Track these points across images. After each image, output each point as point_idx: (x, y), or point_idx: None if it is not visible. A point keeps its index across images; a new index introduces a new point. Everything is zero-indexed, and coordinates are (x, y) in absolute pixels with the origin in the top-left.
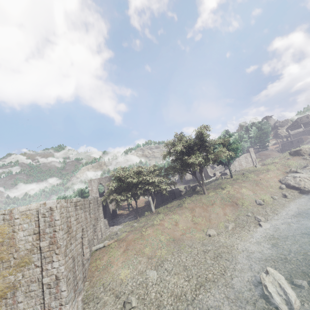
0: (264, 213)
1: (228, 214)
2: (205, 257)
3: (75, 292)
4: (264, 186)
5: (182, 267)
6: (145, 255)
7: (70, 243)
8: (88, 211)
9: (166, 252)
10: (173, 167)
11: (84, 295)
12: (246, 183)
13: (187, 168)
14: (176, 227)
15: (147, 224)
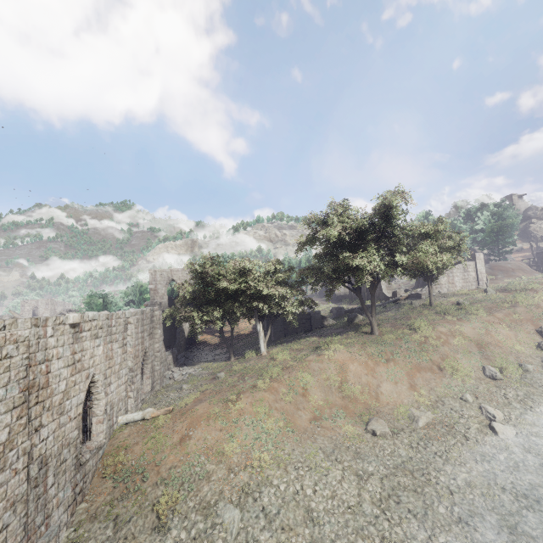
0: (502, 401)
1: (420, 390)
2: (360, 494)
3: (36, 542)
4: (504, 338)
5: (303, 512)
6: (223, 461)
7: (39, 425)
8: (119, 340)
9: (273, 461)
10: (316, 270)
11: (68, 538)
12: (465, 326)
13: (345, 275)
14: (303, 400)
15: (245, 381)
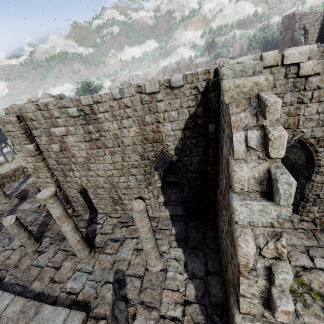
0: None
1: None
2: None
3: None
4: None
5: None
6: None
7: None
8: None
9: None
10: None
11: None
12: None
13: None
14: None
15: None
